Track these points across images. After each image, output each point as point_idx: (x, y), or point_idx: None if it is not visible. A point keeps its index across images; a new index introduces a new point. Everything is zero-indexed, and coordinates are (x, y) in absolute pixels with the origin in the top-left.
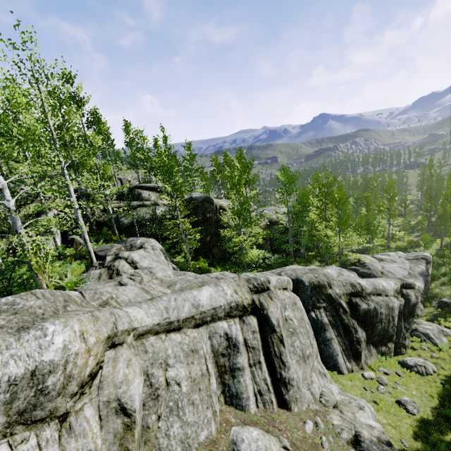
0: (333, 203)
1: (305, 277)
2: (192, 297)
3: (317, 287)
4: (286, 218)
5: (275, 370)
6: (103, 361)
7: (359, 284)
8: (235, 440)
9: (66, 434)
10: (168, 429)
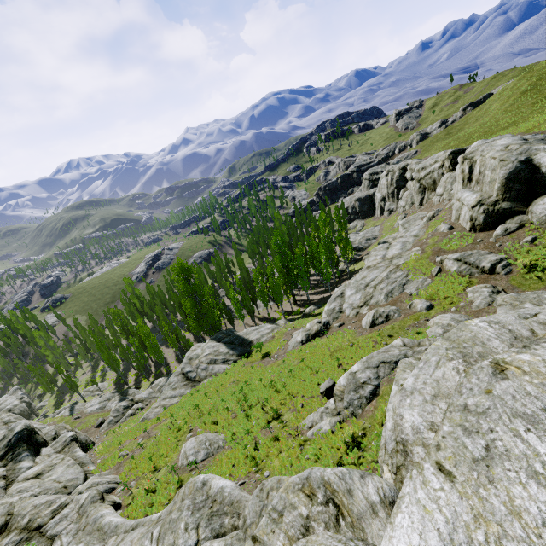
0: None
1: None
2: None
3: None
4: None
5: None
6: None
7: (8, 408)
8: None
9: None
10: None
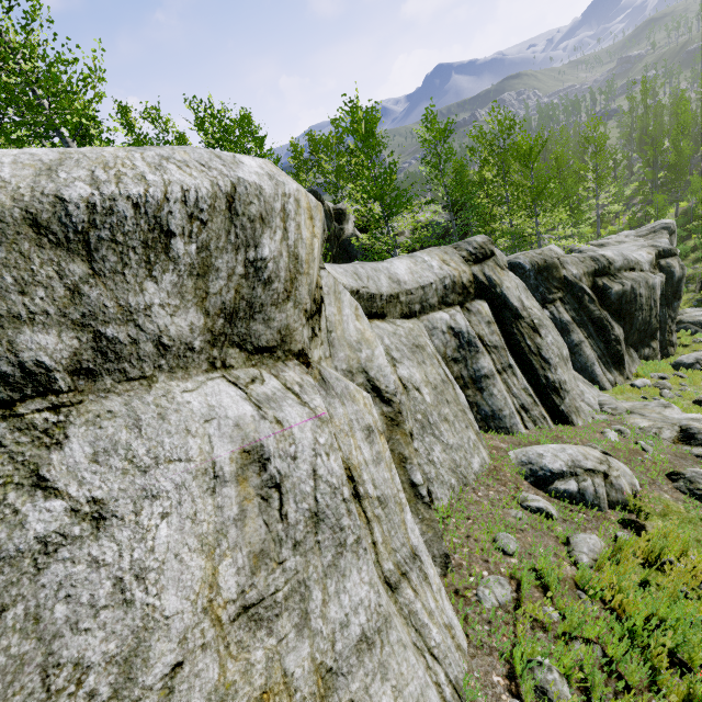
0: (521, 159)
1: (523, 257)
2: (383, 269)
3: (543, 270)
4: (440, 218)
5: (535, 374)
6: (321, 288)
7: (602, 256)
8: (527, 459)
9: (321, 390)
10: (428, 453)
